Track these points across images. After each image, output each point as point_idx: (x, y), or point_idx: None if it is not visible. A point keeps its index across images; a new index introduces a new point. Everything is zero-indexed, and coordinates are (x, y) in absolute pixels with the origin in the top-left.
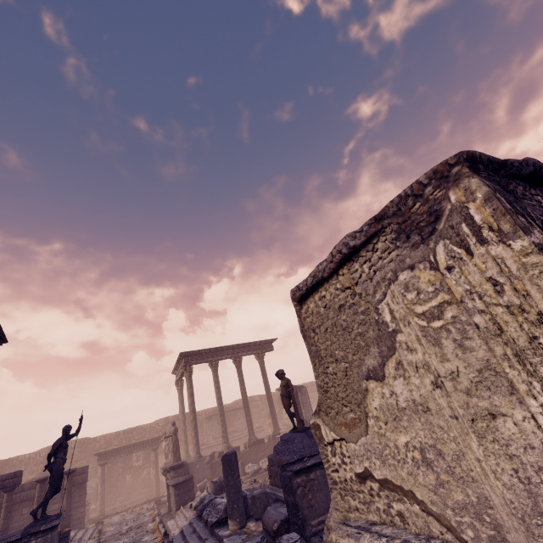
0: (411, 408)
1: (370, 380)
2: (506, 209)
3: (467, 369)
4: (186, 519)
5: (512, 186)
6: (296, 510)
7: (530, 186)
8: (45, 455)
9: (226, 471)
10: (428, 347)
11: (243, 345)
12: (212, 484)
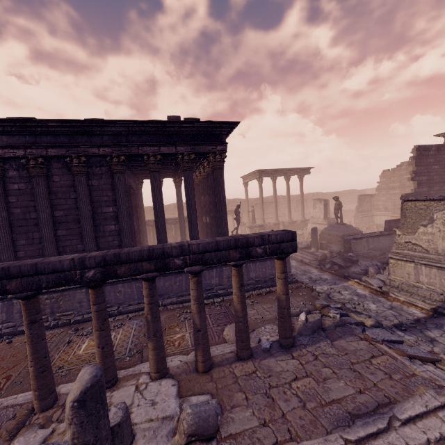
0: (430, 233)
1: (421, 226)
2: None
3: None
4: None
5: None
6: (349, 249)
7: None
8: (173, 207)
9: (313, 233)
10: (441, 225)
11: (292, 169)
12: None
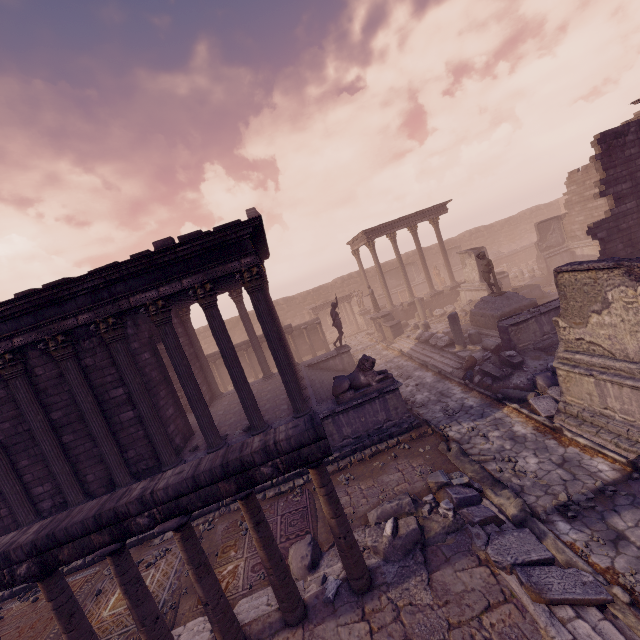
0: (609, 325)
1: (593, 313)
2: None
3: (634, 320)
4: (409, 344)
5: None
6: (509, 341)
7: None
8: None
9: (452, 323)
10: (623, 311)
11: (417, 214)
12: (423, 326)
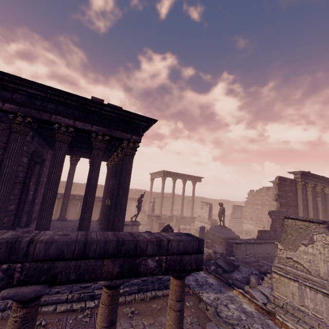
0: (311, 253)
1: (302, 245)
2: None
3: (327, 254)
4: None
5: None
6: (231, 252)
7: None
8: None
9: (201, 231)
10: (321, 247)
11: (189, 175)
12: (178, 229)
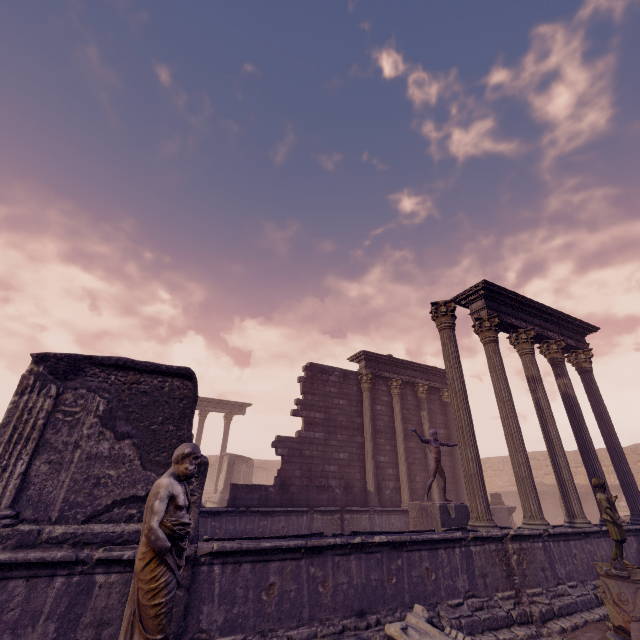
0: None
1: None
2: (23, 383)
3: None
4: None
5: (91, 369)
6: None
7: (118, 369)
8: None
9: None
10: None
11: (214, 401)
12: None
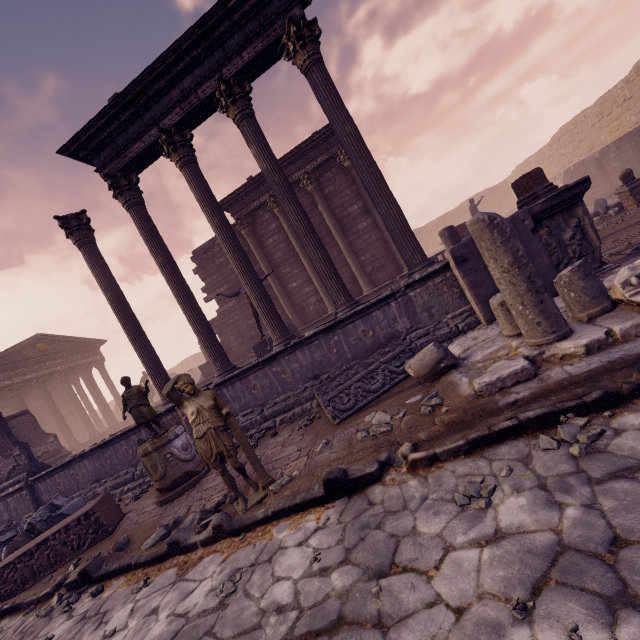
0: None
1: None
2: None
3: None
4: None
5: None
6: None
7: None
8: None
9: None
10: None
11: None
12: None
